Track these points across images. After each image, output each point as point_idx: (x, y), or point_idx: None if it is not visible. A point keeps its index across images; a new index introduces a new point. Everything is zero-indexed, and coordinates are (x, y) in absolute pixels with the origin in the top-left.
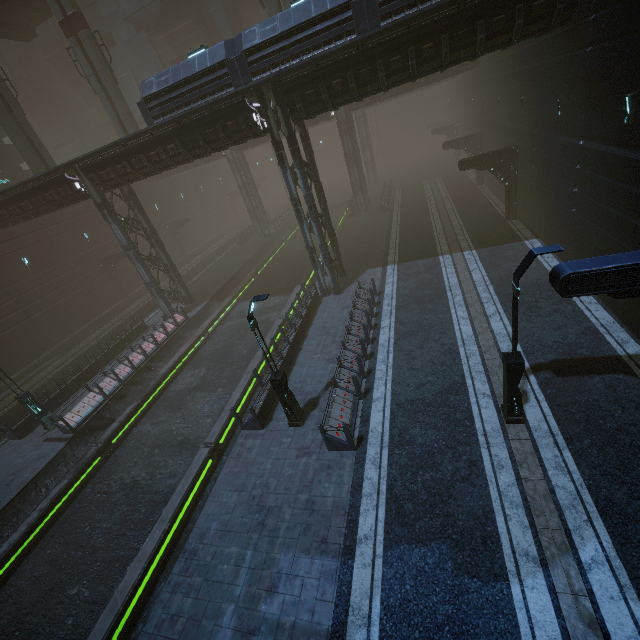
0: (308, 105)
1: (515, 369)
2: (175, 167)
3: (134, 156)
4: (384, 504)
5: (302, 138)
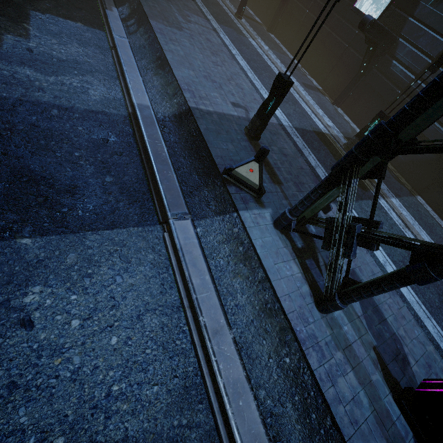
0: None
1: None
2: None
3: None
4: (212, 16)
5: None
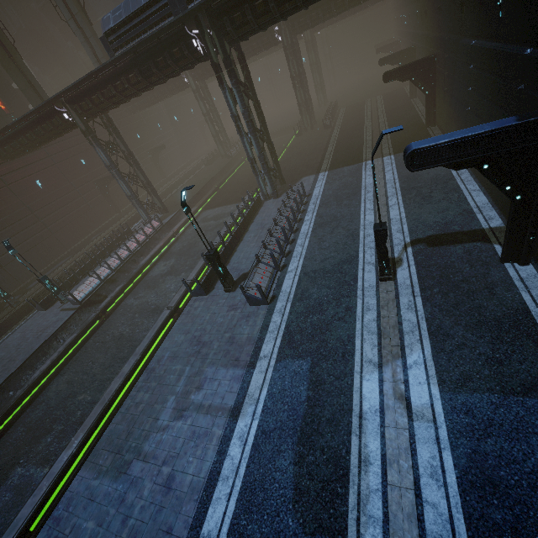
0: (237, 28)
1: (380, 235)
2: (139, 95)
3: (105, 87)
4: (281, 336)
5: (239, 60)
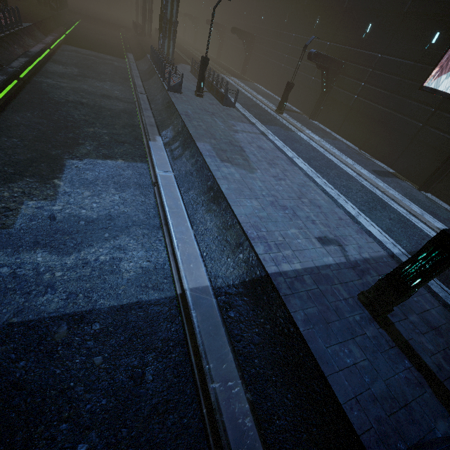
0: None
1: (291, 86)
2: None
3: None
4: (256, 119)
5: None
